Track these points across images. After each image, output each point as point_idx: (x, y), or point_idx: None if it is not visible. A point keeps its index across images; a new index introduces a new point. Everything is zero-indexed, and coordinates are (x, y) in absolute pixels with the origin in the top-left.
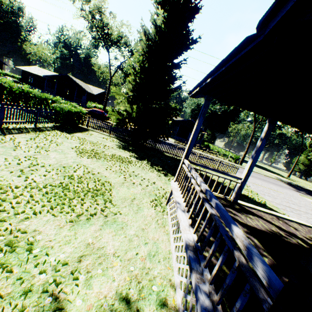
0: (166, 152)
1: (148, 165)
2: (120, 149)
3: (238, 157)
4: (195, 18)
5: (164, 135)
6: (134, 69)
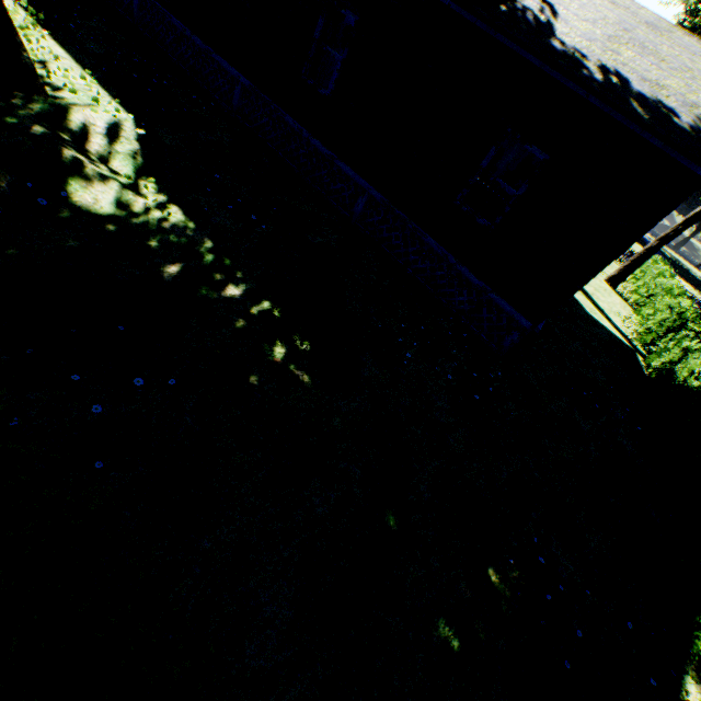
0: None
1: None
2: None
3: None
4: None
5: None
6: None
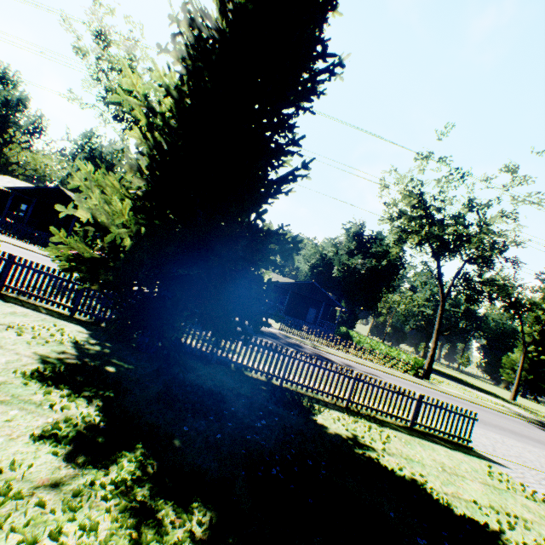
0: (255, 369)
1: (114, 523)
2: (24, 387)
3: (421, 363)
4: (327, 19)
5: (243, 317)
6: (152, 111)
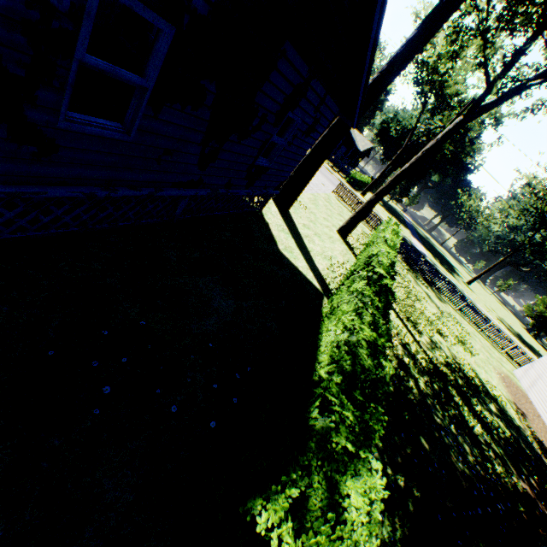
0: None
1: None
2: None
3: (355, 176)
4: None
5: None
6: None
